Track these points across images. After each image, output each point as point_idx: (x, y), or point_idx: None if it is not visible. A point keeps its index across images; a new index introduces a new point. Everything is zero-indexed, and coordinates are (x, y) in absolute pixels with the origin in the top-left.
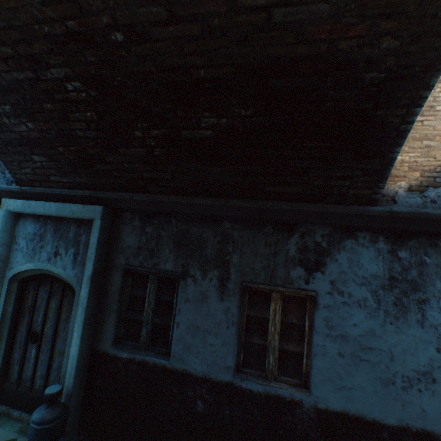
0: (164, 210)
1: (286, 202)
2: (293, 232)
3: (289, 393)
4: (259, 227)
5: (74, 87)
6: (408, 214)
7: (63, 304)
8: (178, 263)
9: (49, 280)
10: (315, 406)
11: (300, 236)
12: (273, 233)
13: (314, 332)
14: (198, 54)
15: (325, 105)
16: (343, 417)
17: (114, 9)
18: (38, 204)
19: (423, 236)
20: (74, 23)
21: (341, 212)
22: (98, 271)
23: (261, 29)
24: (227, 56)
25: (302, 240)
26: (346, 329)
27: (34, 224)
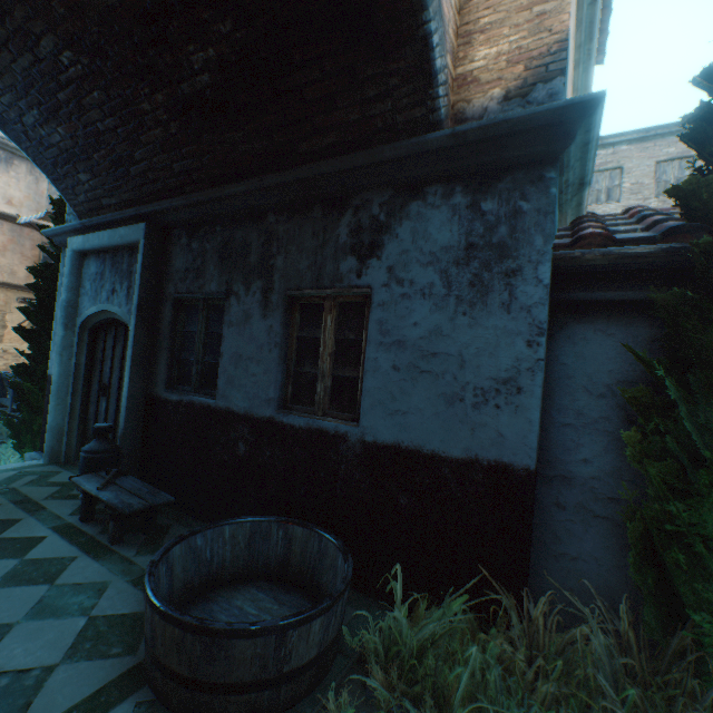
0: (207, 216)
1: (323, 161)
2: (345, 209)
3: (334, 426)
4: (307, 213)
5: (69, 59)
6: (480, 132)
7: (126, 351)
8: (223, 281)
9: (114, 326)
10: (362, 439)
11: (353, 212)
12: (323, 217)
13: (367, 343)
14: None
15: None
16: (395, 451)
17: None
18: (95, 236)
19: (521, 170)
20: None
21: (392, 157)
22: (146, 302)
23: None
24: None
25: (356, 218)
26: (405, 331)
27: (96, 263)
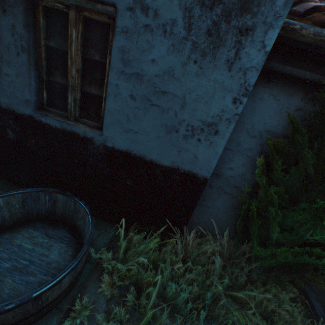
0: None
1: None
2: None
3: (83, 132)
4: None
5: None
6: None
7: None
8: None
9: None
10: (104, 144)
11: None
12: None
13: (110, 69)
14: None
15: None
16: (126, 155)
17: None
18: None
19: None
20: None
21: None
22: None
23: None
24: None
25: None
26: (144, 66)
27: None
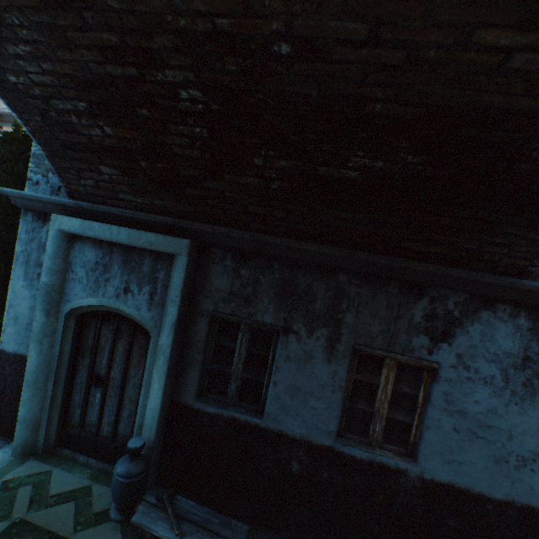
0: (266, 252)
1: (424, 262)
2: (421, 295)
3: (394, 462)
4: (381, 285)
5: (190, 95)
6: None
7: (133, 348)
8: (279, 316)
9: (114, 318)
10: (420, 476)
11: (429, 300)
12: (398, 294)
13: (430, 405)
14: (383, 85)
15: (519, 166)
16: (448, 488)
17: (295, 15)
18: (103, 227)
19: None
20: (228, 22)
21: (486, 282)
22: (181, 316)
23: (486, 72)
24: (422, 94)
25: (431, 306)
26: (467, 405)
27: (95, 251)
